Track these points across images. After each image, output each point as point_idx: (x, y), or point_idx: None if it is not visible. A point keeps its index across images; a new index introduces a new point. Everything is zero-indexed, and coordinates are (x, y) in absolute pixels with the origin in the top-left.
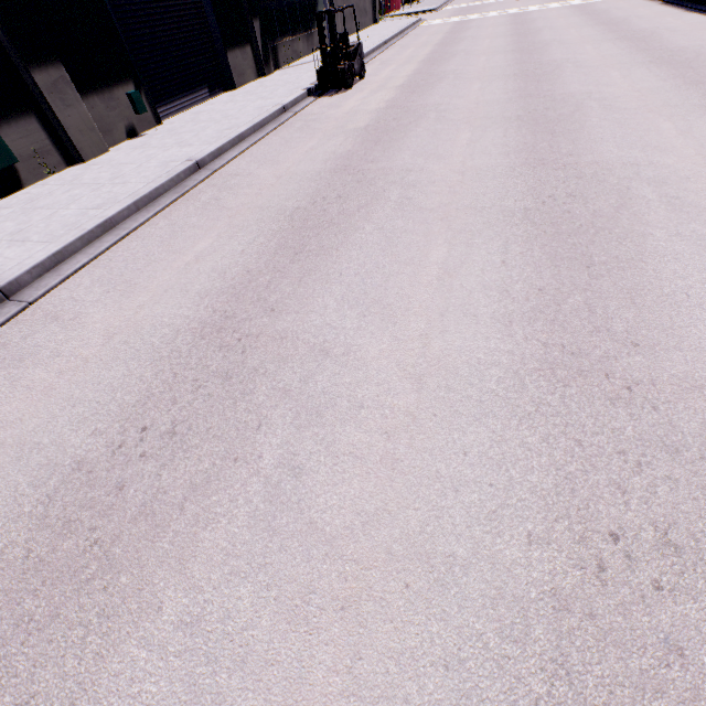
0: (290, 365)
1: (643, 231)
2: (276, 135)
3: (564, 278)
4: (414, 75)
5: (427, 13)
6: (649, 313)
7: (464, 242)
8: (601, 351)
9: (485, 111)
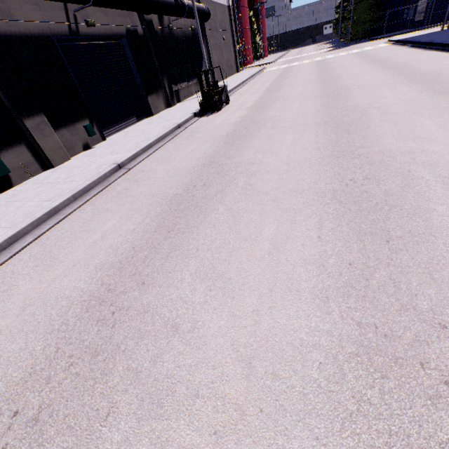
0: (146, 342)
1: (427, 206)
2: (172, 142)
3: (369, 252)
4: (258, 100)
5: (268, 64)
6: (448, 290)
7: (289, 219)
8: (412, 333)
9: (303, 120)
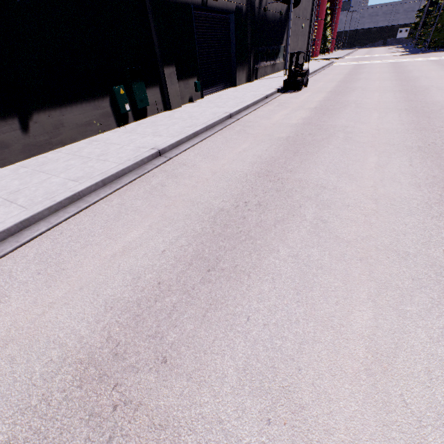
0: (307, 190)
1: None
2: (265, 107)
3: None
4: (336, 87)
5: (335, 59)
6: None
7: (386, 156)
8: None
9: (385, 105)
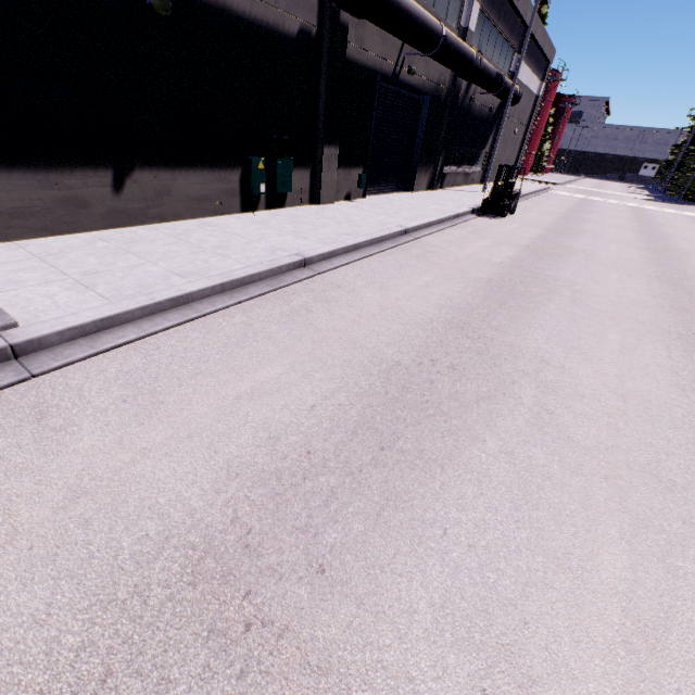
0: (522, 361)
1: None
2: (454, 230)
3: None
4: (556, 224)
5: (552, 185)
6: None
7: (633, 336)
8: None
9: (627, 265)
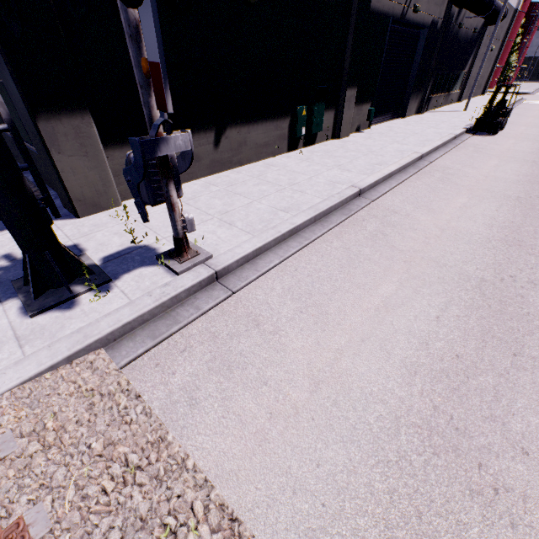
0: None
1: None
2: (458, 151)
3: None
4: None
5: (522, 95)
6: None
7: None
8: None
9: None
